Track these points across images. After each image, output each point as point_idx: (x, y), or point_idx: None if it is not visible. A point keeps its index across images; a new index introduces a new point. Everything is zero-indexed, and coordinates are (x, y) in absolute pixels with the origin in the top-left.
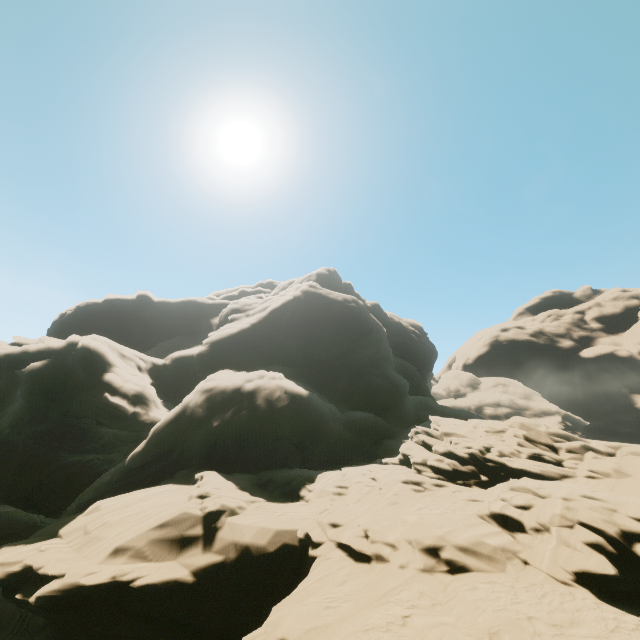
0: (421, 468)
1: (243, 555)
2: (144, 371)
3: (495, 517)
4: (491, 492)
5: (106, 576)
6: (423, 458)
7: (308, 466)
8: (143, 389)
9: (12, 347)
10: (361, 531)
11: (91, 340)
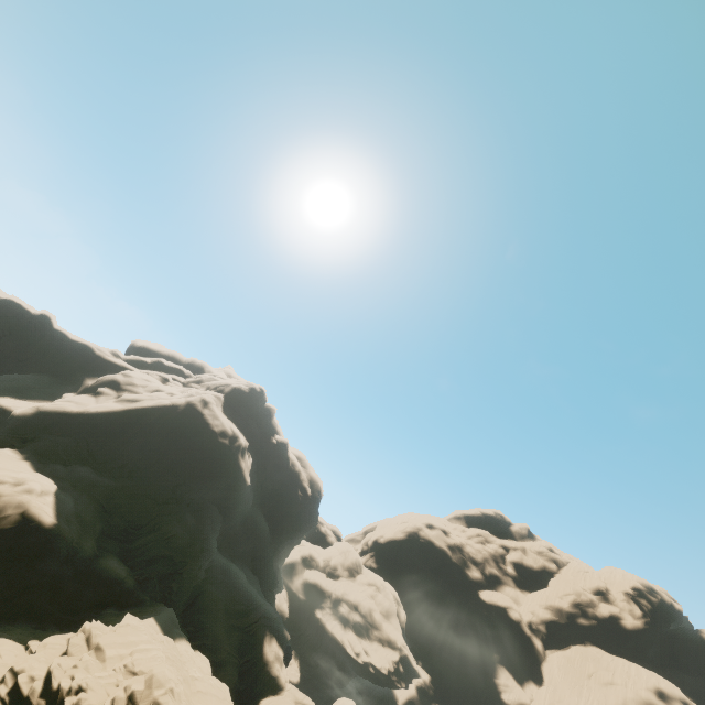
0: (8, 678)
1: None
2: None
3: None
4: None
5: None
6: (24, 667)
7: None
8: None
9: None
10: None
11: None
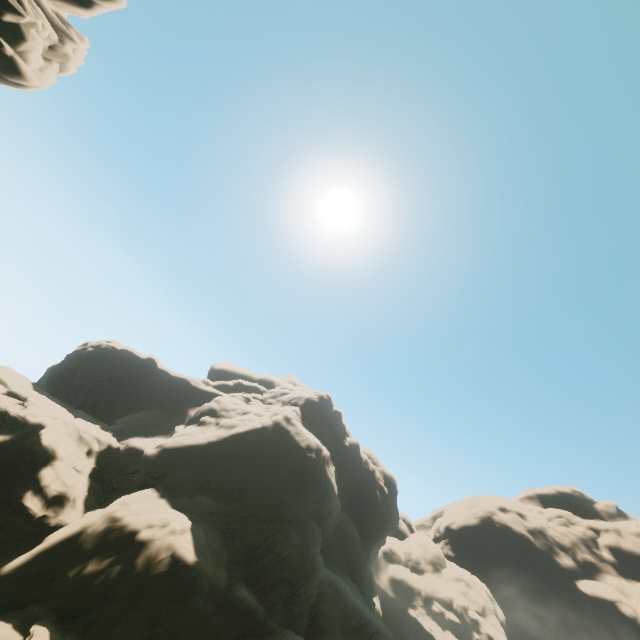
0: None
1: None
2: (94, 454)
3: None
4: None
5: None
6: None
7: None
8: (68, 490)
9: (2, 403)
10: None
11: (49, 435)
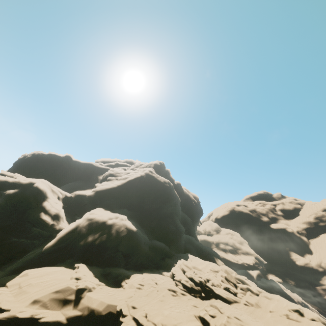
0: (178, 283)
1: (91, 314)
2: (60, 199)
3: (200, 318)
4: (203, 303)
5: (29, 314)
6: (180, 278)
7: (128, 267)
8: (59, 212)
9: (1, 177)
10: (144, 313)
11: (41, 185)
